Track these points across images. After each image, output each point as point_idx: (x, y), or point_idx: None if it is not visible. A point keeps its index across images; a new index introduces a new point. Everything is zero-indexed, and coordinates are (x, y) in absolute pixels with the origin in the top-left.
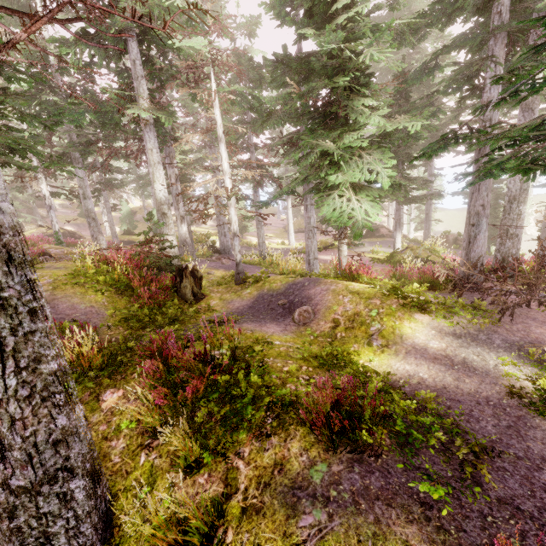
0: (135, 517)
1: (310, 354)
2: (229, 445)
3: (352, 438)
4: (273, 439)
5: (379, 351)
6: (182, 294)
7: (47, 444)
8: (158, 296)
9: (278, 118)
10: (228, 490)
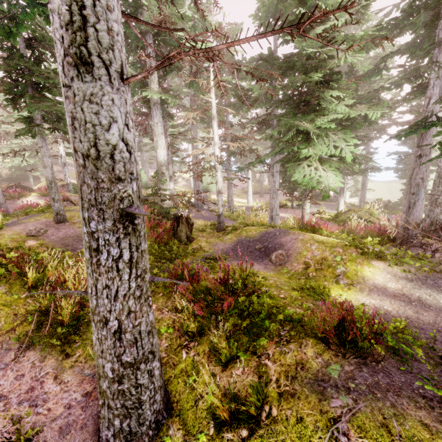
0: (188, 396)
1: (299, 286)
2: (259, 347)
3: (360, 346)
4: (290, 345)
5: (346, 288)
6: (177, 236)
7: (144, 333)
8: (162, 236)
9: (261, 103)
10: (262, 380)
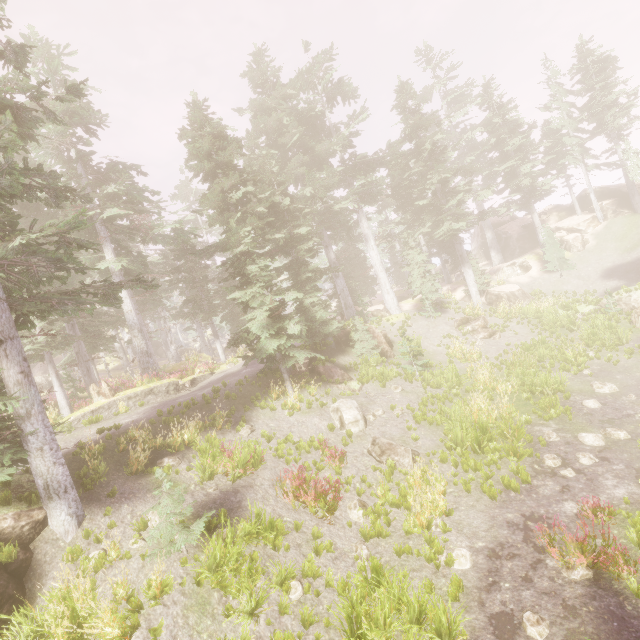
0: None
1: None
2: None
3: None
4: None
5: None
6: None
7: None
8: None
9: None
10: None
